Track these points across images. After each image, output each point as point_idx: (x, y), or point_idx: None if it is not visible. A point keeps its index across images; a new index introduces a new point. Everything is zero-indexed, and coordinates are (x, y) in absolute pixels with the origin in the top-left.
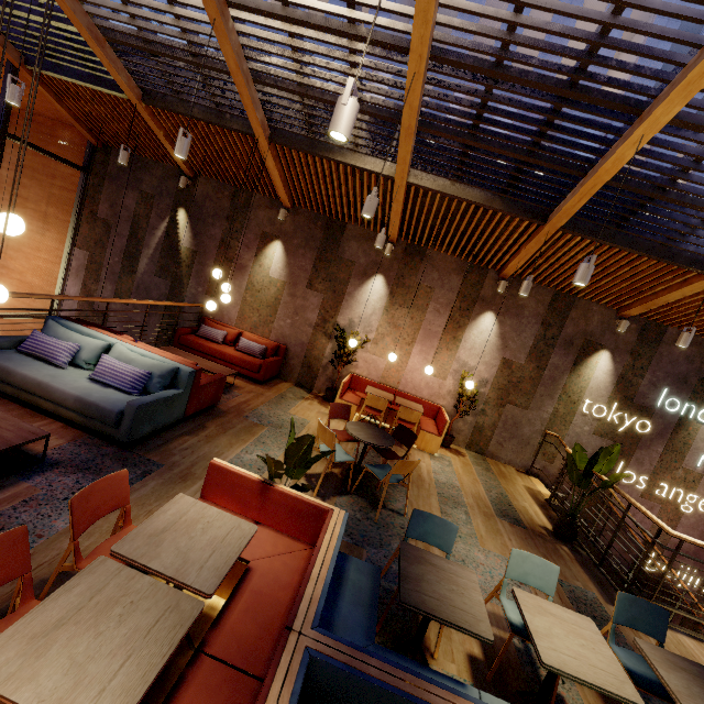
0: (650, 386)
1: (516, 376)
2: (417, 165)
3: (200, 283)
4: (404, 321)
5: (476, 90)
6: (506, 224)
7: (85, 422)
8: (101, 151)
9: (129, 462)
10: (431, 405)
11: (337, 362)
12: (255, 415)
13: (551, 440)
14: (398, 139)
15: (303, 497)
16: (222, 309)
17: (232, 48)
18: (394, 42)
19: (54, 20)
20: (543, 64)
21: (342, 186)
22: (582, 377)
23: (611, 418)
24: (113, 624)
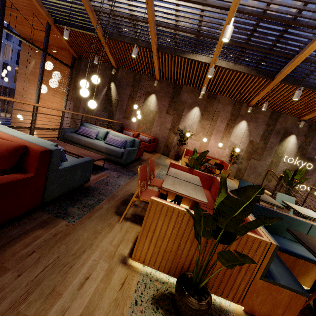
0: (312, 149)
1: (255, 147)
2: (220, 57)
3: (121, 113)
4: (207, 126)
5: (253, 24)
6: (254, 82)
7: (108, 157)
8: (78, 59)
9: (127, 170)
10: (219, 160)
11: (179, 144)
12: (155, 162)
13: (270, 173)
14: (214, 46)
15: (204, 173)
16: (130, 124)
17: (152, 12)
18: (221, 6)
19: (73, 4)
20: (284, 11)
21: (185, 69)
22: (283, 146)
23: (295, 163)
24: (185, 186)
